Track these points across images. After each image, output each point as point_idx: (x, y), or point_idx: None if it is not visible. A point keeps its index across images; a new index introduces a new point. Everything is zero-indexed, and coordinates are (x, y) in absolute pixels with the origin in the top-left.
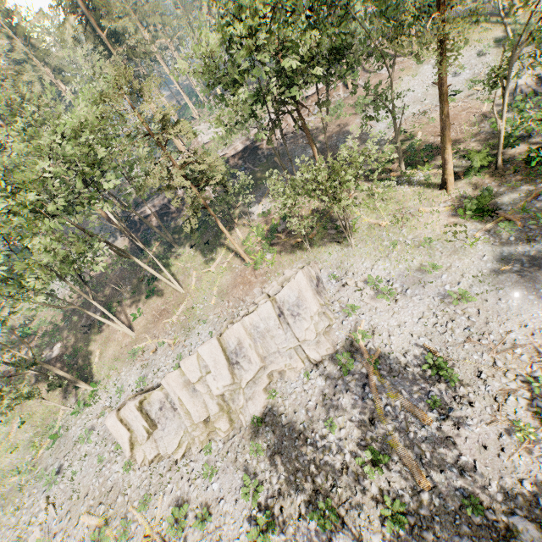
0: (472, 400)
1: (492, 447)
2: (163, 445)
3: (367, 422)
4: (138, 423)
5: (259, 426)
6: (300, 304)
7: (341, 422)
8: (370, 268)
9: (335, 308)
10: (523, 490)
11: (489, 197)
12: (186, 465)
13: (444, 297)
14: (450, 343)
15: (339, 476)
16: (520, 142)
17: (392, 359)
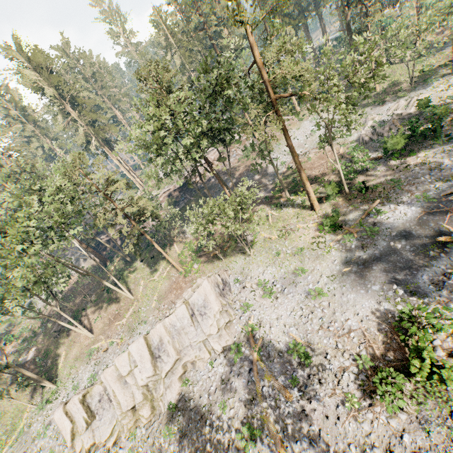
0: (320, 378)
1: (332, 416)
2: (99, 434)
3: (249, 401)
4: (79, 415)
5: (173, 411)
6: (206, 305)
7: (231, 403)
8: (262, 272)
9: (236, 306)
10: (351, 452)
11: (337, 217)
12: (116, 451)
13: (308, 294)
14: (310, 331)
15: (225, 451)
16: (362, 174)
17: (270, 346)
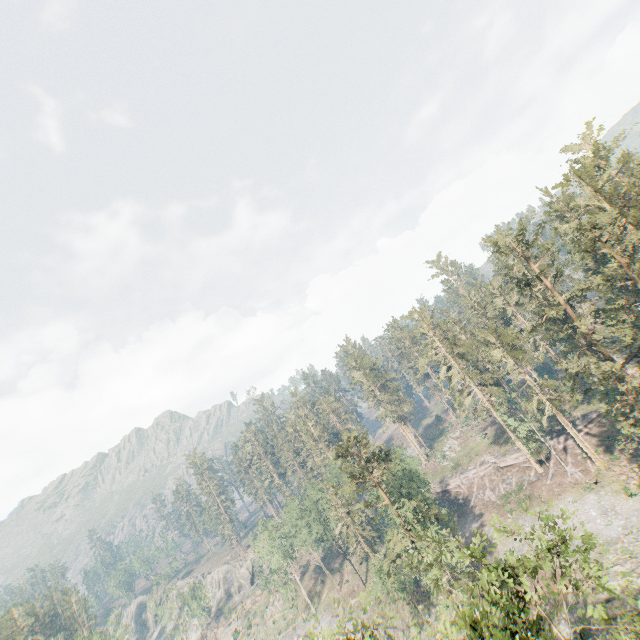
0: None
1: None
2: None
3: None
4: None
5: None
6: None
7: None
8: None
9: None
10: None
11: None
12: None
13: None
14: None
15: None
16: None
17: None
